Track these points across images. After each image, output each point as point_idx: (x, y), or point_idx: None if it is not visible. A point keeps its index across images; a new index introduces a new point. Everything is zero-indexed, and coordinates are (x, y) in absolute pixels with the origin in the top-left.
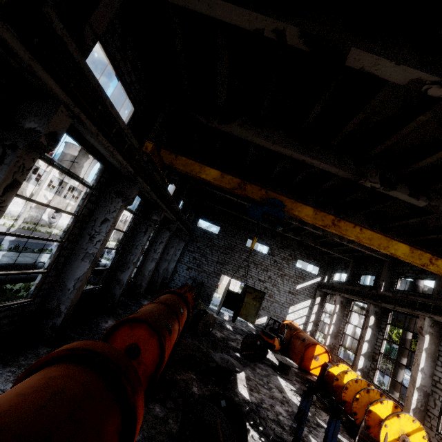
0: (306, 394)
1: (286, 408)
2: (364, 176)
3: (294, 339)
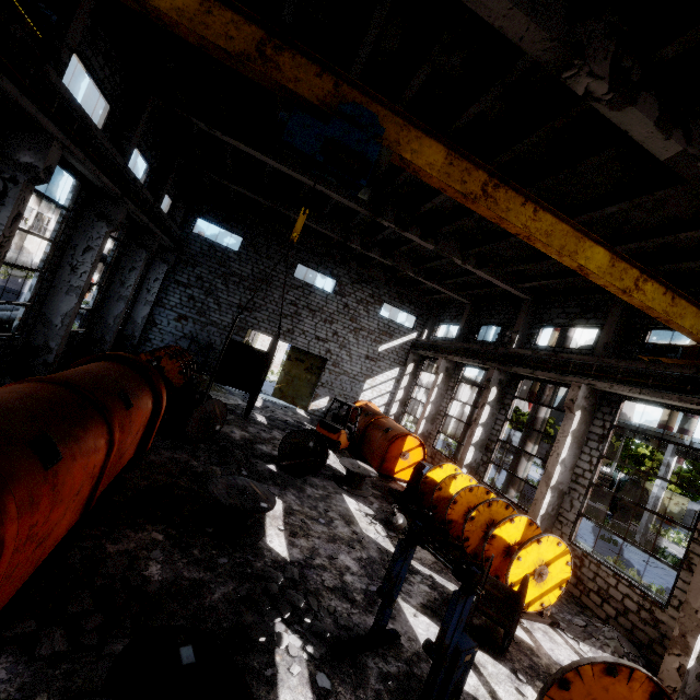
0: (403, 546)
1: (359, 554)
2: (581, 54)
3: (372, 430)
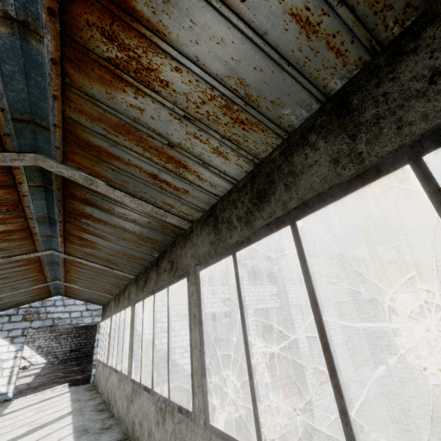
0: None
1: None
2: None
3: None
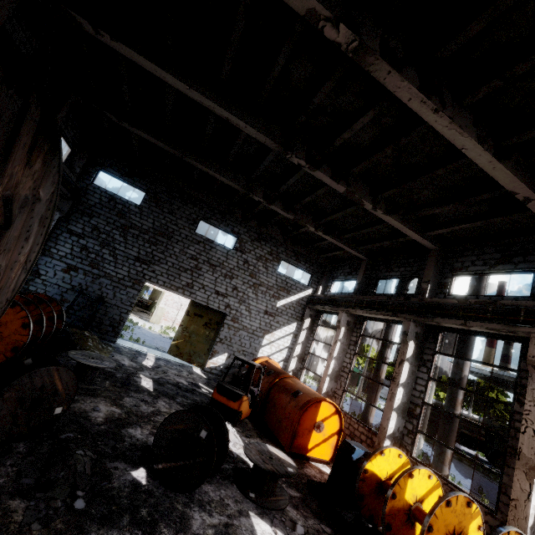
0: None
1: None
2: None
3: (277, 392)
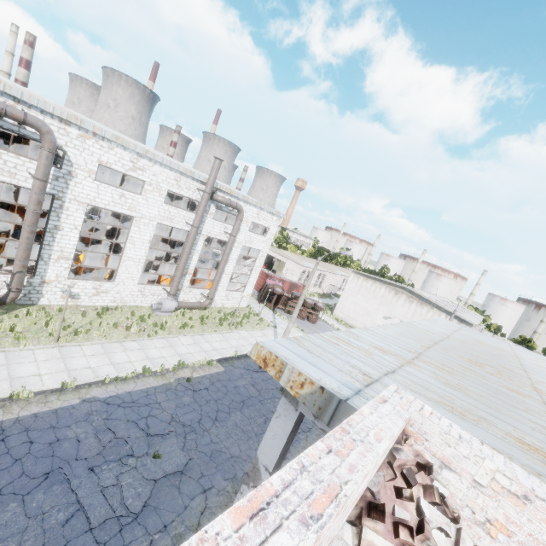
0: None
1: None
2: None
3: None
